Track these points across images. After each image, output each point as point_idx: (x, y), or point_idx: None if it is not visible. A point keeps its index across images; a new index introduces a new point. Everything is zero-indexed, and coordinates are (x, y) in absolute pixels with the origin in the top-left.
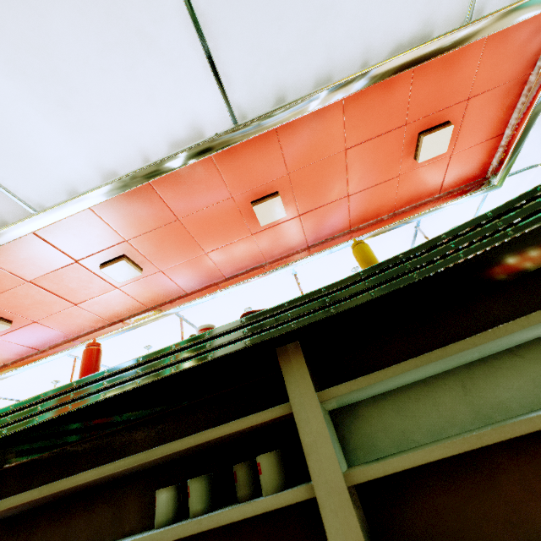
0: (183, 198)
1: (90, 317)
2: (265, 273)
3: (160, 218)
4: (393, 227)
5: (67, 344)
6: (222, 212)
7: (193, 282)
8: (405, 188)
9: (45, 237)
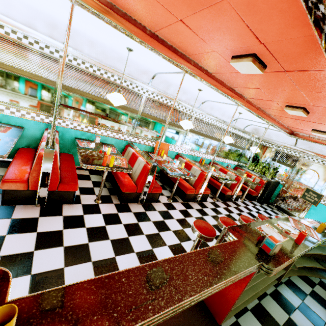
0: (322, 97)
1: (158, 22)
2: (242, 105)
3: (306, 87)
4: (272, 126)
5: (99, 3)
6: (300, 100)
7: (225, 78)
8: (294, 124)
9: (312, 36)
